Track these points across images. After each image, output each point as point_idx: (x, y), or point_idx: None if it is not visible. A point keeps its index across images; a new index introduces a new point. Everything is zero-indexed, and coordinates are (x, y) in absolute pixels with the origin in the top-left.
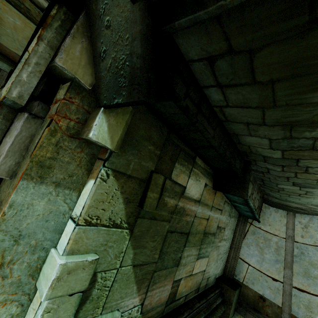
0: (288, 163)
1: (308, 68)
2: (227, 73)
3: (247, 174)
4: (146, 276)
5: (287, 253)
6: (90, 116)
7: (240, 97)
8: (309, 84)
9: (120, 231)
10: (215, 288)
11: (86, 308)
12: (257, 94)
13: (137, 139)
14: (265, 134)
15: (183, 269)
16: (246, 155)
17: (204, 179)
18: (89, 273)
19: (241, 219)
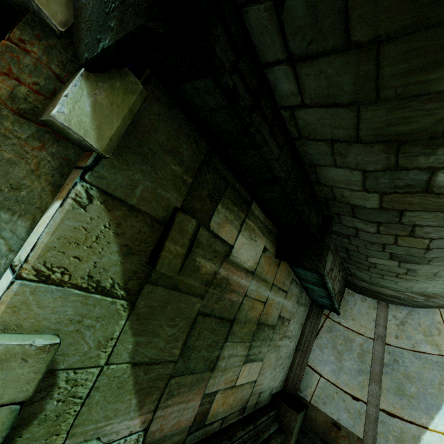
0: (387, 217)
1: (443, 6)
2: (304, 27)
3: (326, 236)
4: (156, 383)
5: (375, 360)
6: (63, 86)
7: (323, 82)
8: (439, 48)
9: (111, 301)
10: (270, 409)
11: (30, 434)
12: (351, 73)
13: (151, 147)
14: (358, 161)
15: (221, 376)
16: (326, 206)
17: (263, 240)
18: (37, 369)
19: (313, 309)
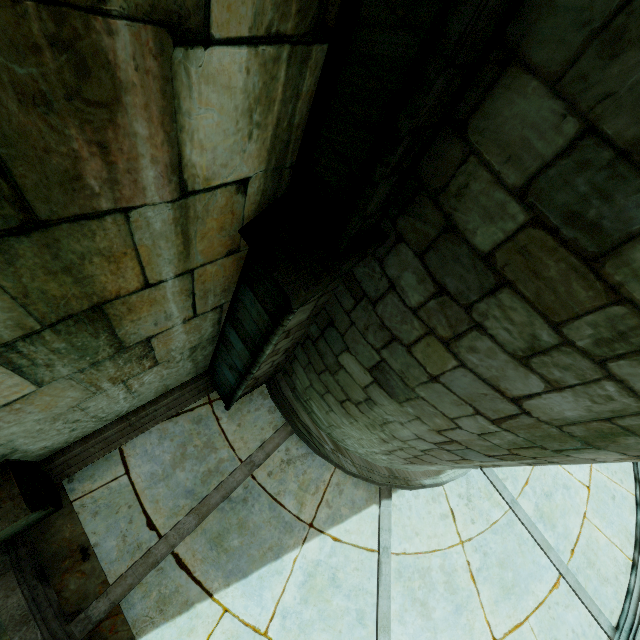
0: (467, 285)
1: None
2: None
3: (353, 256)
4: None
5: (221, 488)
6: None
7: None
8: None
9: None
10: None
11: None
12: None
13: None
14: (620, 86)
15: None
16: (404, 206)
17: (259, 161)
18: None
19: (202, 381)
